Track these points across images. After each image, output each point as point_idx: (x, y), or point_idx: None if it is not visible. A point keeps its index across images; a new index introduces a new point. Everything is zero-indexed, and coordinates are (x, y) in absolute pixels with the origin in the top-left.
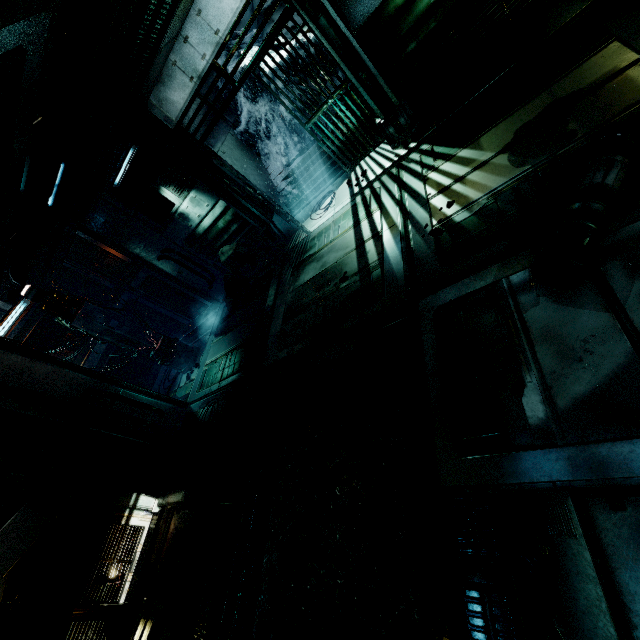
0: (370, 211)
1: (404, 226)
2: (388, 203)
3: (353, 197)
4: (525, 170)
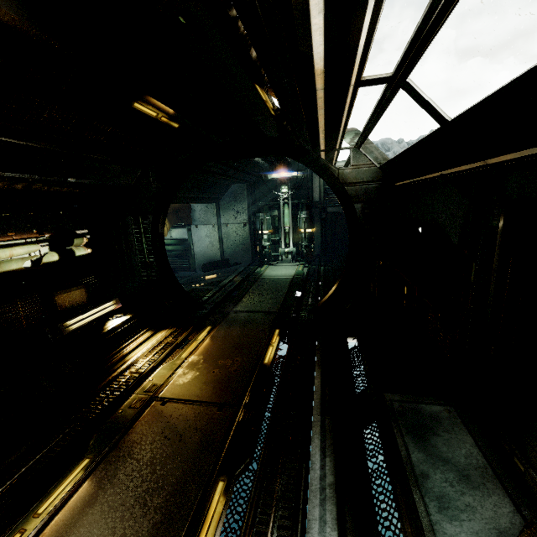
0: None
1: None
2: None
3: None
4: None
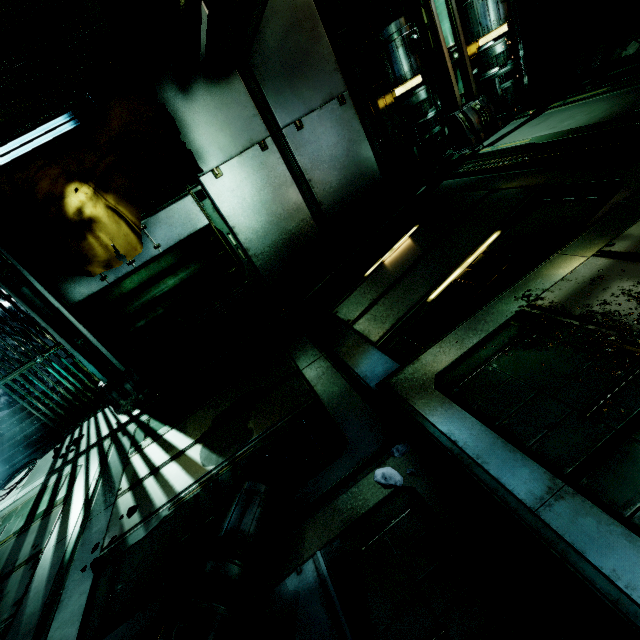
0: (52, 505)
1: (74, 542)
2: (77, 494)
3: (49, 475)
4: (209, 471)
